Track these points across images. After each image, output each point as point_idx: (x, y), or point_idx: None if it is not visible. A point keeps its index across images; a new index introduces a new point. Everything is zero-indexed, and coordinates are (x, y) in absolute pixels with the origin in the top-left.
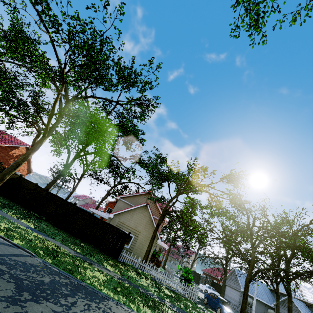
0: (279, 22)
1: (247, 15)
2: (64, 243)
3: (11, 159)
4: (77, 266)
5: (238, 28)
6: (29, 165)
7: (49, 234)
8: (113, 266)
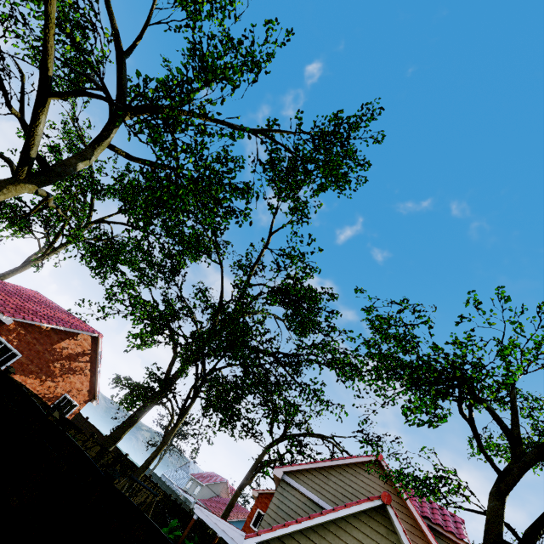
0: None
1: None
2: None
3: (58, 361)
4: None
5: None
6: (94, 379)
7: None
8: None
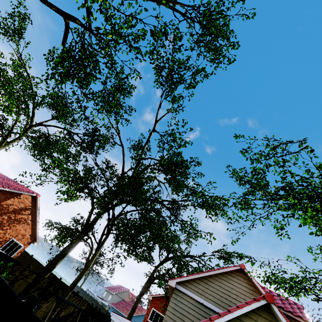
0: None
1: None
2: None
3: (5, 214)
4: None
5: None
6: (35, 227)
7: None
8: None
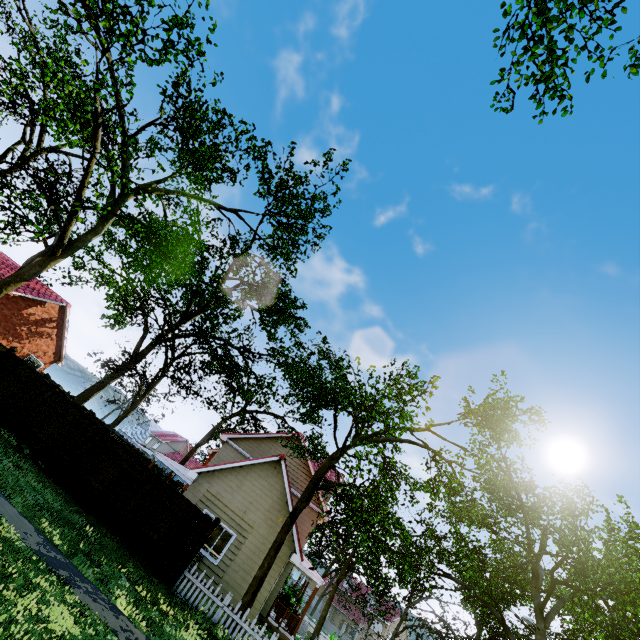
0: (601, 65)
1: (526, 51)
2: (28, 514)
3: (25, 325)
4: (4, 579)
5: (510, 92)
6: (61, 344)
7: (4, 484)
8: (140, 604)
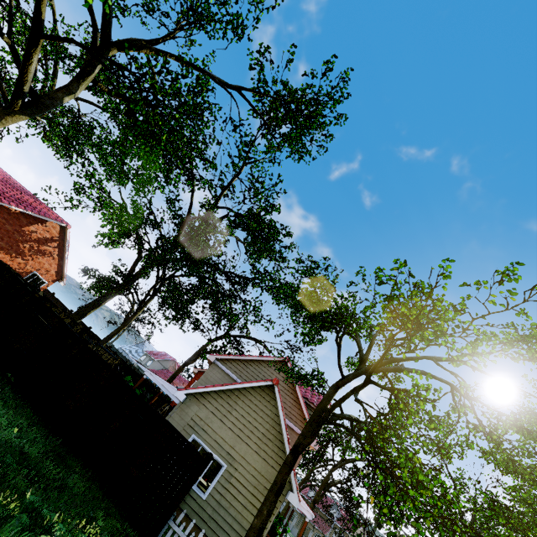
0: None
1: None
2: None
3: (27, 242)
4: None
5: None
6: (62, 263)
7: None
8: None
